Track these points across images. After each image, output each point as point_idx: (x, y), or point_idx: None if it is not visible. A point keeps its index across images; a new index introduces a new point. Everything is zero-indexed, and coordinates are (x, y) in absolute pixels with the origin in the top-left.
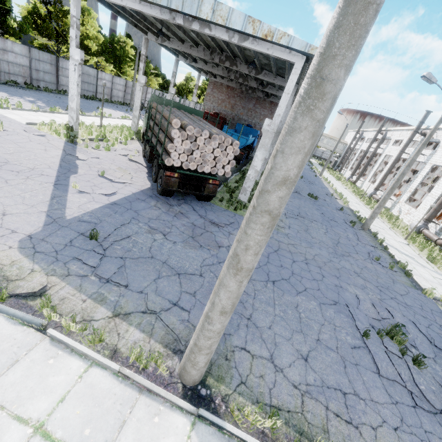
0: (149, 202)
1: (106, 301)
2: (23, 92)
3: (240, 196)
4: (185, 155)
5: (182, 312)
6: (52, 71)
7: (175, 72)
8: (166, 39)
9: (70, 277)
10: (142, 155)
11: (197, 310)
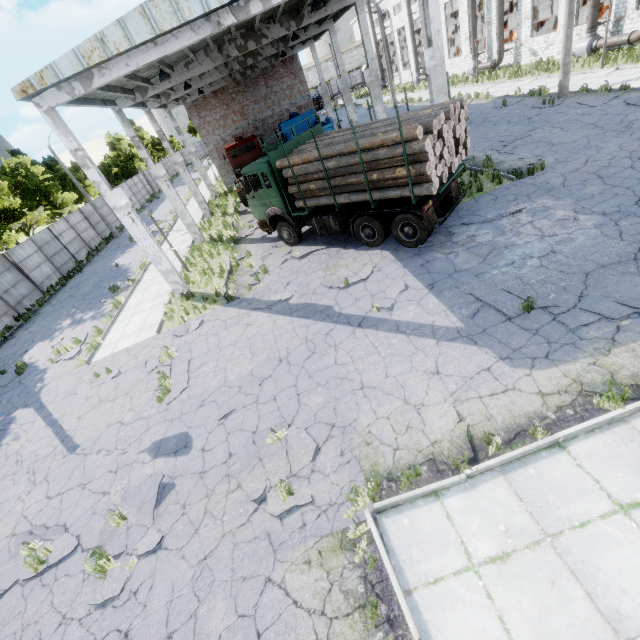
0: (435, 258)
1: None
2: (41, 327)
3: None
4: (439, 165)
5: None
6: (17, 278)
7: (159, 131)
8: (150, 85)
9: (619, 339)
10: (290, 245)
11: None
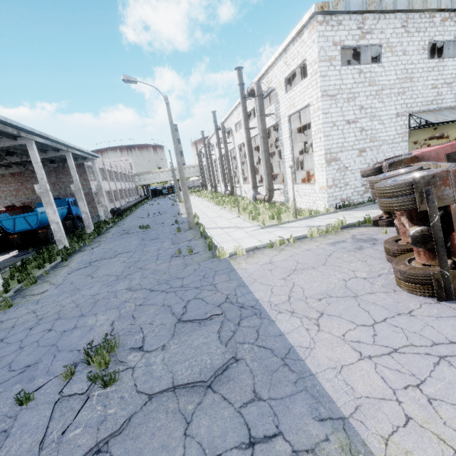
0: None
1: None
2: None
3: None
4: None
5: None
6: None
7: None
8: None
9: None
10: None
11: None
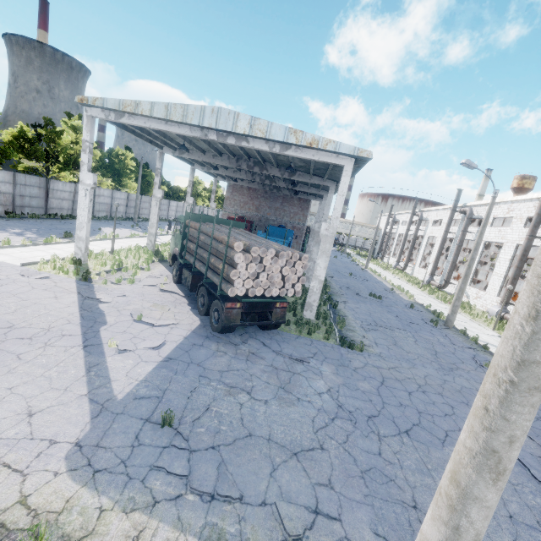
0: (209, 347)
1: (225, 538)
2: (5, 224)
3: (305, 313)
4: (250, 280)
5: (332, 524)
6: (40, 195)
7: (191, 181)
8: (186, 151)
9: (160, 507)
10: (173, 280)
11: (347, 513)
